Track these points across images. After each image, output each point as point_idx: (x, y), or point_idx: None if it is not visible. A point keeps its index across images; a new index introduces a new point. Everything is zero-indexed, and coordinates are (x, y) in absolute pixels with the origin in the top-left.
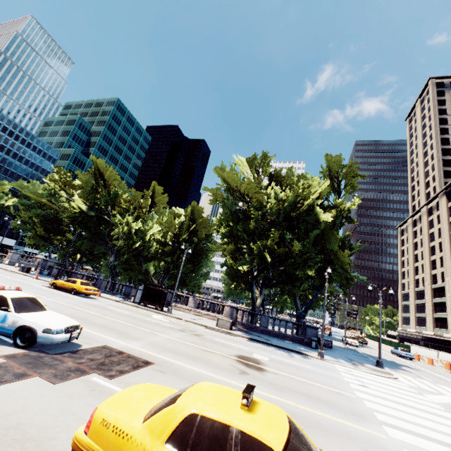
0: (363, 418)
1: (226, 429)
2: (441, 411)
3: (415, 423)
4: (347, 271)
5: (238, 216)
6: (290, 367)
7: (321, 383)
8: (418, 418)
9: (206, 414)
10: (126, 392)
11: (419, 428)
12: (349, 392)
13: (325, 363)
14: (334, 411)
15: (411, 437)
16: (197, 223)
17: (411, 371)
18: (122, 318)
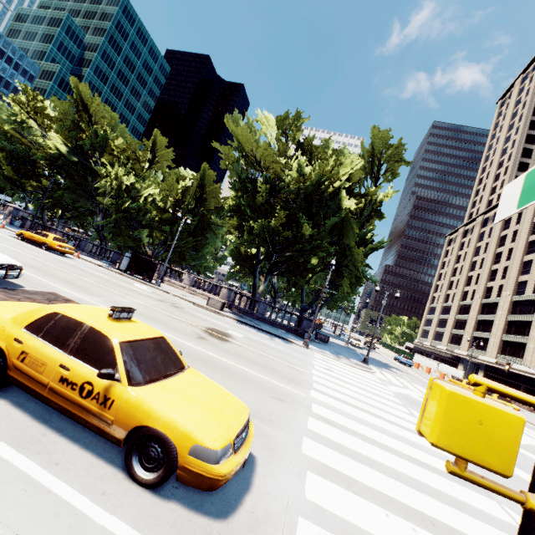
0: (298, 383)
1: (79, 324)
2: (388, 395)
3: (348, 395)
4: (358, 268)
5: (248, 187)
6: (261, 345)
7: (282, 360)
8: (356, 394)
9: (68, 314)
10: (18, 303)
11: (348, 398)
12: (305, 369)
13: (306, 351)
14: (272, 375)
15: (332, 400)
16: (206, 190)
17: (398, 372)
18: (94, 278)
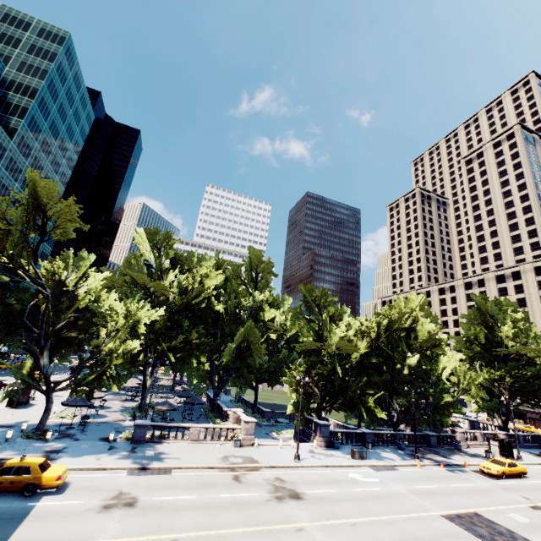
0: None
1: None
2: None
3: None
4: None
5: None
6: None
7: None
8: None
9: None
10: None
11: None
12: None
13: None
14: None
15: None
16: None
17: None
18: None
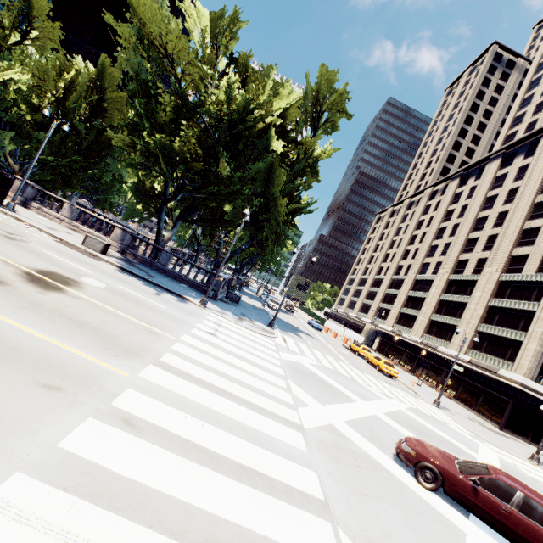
0: (135, 356)
1: None
2: (272, 366)
3: (212, 370)
4: (278, 225)
5: (150, 94)
6: (127, 300)
7: (144, 320)
8: (228, 366)
9: None
10: None
11: (209, 373)
12: (172, 334)
13: (200, 310)
14: (93, 343)
15: (175, 379)
16: (106, 96)
17: (304, 336)
18: None
